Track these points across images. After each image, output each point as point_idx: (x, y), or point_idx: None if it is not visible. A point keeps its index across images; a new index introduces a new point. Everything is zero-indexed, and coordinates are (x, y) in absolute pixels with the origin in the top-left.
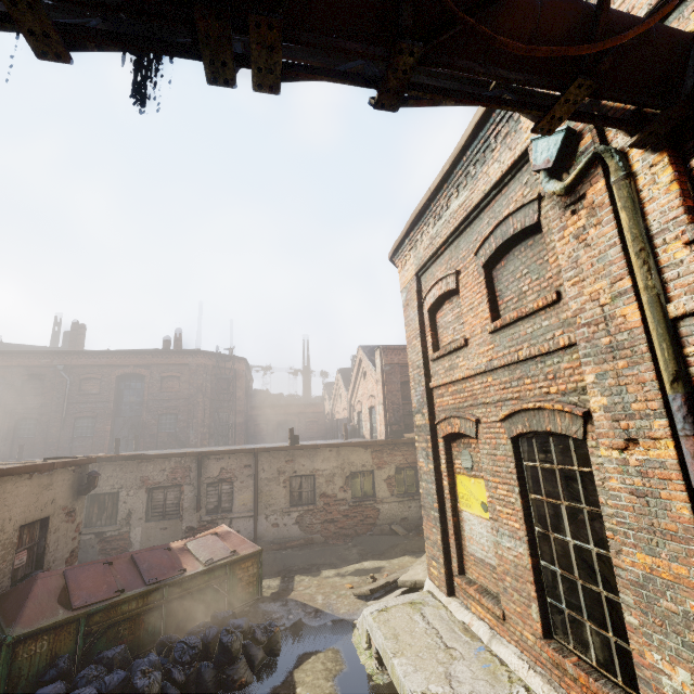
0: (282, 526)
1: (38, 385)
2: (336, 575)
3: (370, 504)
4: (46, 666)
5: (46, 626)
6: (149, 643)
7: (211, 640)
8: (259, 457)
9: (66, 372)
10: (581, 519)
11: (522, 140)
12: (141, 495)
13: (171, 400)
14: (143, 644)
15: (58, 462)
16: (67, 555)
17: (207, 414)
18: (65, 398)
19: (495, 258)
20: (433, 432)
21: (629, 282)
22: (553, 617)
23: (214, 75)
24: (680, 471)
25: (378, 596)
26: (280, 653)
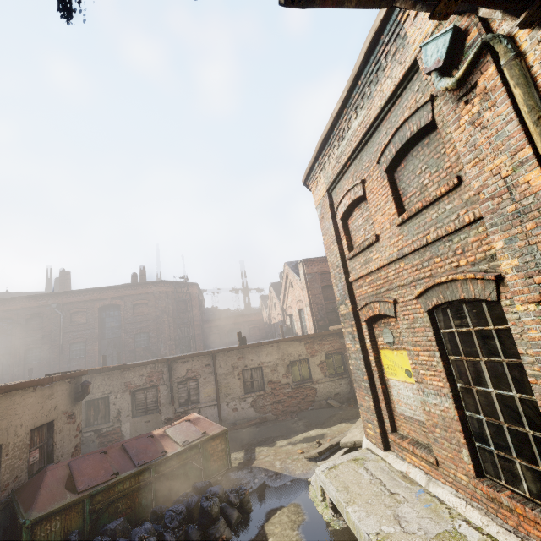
0: (240, 410)
1: (38, 321)
2: (288, 444)
3: (308, 385)
4: None
5: (57, 508)
6: (143, 514)
7: (194, 506)
8: (216, 357)
9: (59, 309)
10: (501, 371)
11: (410, 52)
12: (126, 396)
13: (143, 322)
14: (139, 515)
15: (55, 376)
16: (72, 450)
17: (172, 330)
18: (60, 329)
19: (395, 162)
20: (356, 317)
21: (530, 150)
22: (483, 458)
23: None
24: None
25: (325, 457)
26: (251, 511)
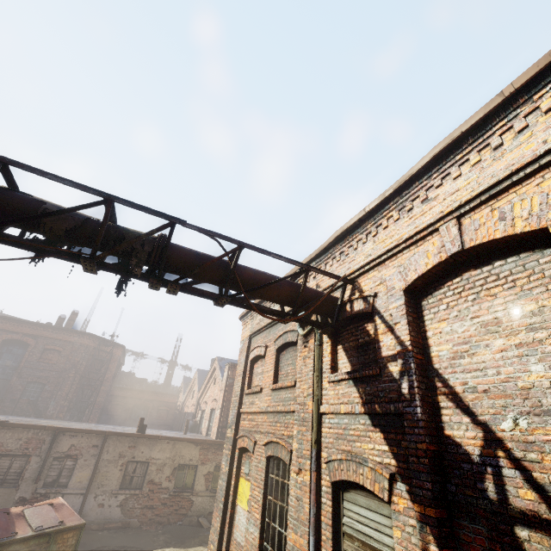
0: (107, 507)
1: None
2: None
3: (187, 495)
4: None
5: None
6: None
7: None
8: (108, 439)
9: None
10: (283, 513)
11: None
12: None
13: (45, 370)
14: None
15: None
16: None
17: (73, 389)
18: None
19: (282, 348)
20: (234, 443)
21: (312, 390)
22: None
23: (152, 287)
24: (309, 488)
25: None
26: None
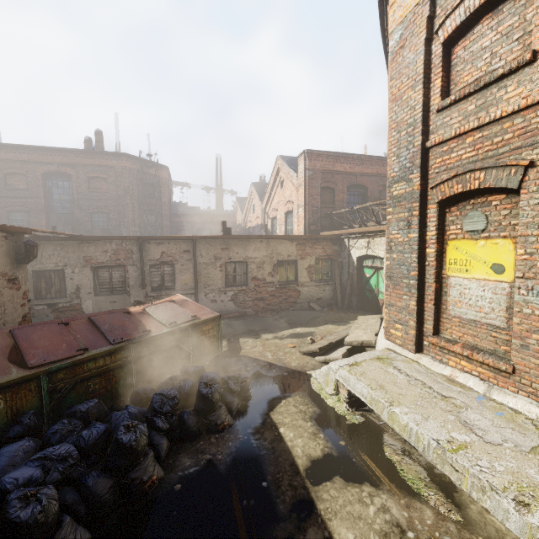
0: (219, 302)
1: None
2: (275, 338)
3: (293, 287)
4: (7, 423)
5: None
6: (122, 395)
7: (188, 391)
8: (197, 244)
9: None
10: None
11: None
12: (86, 272)
13: (101, 200)
14: (117, 396)
15: None
16: (19, 320)
17: (136, 215)
18: None
19: None
20: (422, 198)
21: None
22: None
23: None
24: None
25: (323, 353)
26: (250, 398)
